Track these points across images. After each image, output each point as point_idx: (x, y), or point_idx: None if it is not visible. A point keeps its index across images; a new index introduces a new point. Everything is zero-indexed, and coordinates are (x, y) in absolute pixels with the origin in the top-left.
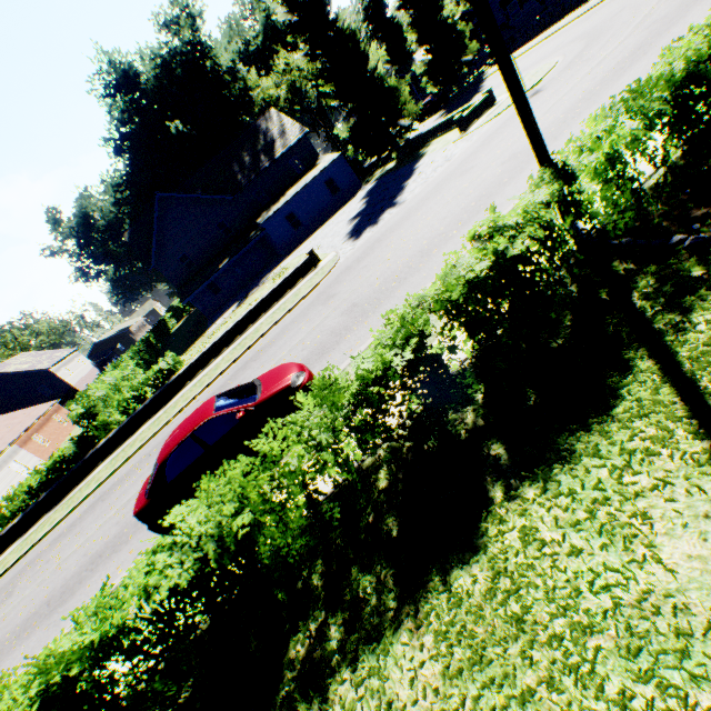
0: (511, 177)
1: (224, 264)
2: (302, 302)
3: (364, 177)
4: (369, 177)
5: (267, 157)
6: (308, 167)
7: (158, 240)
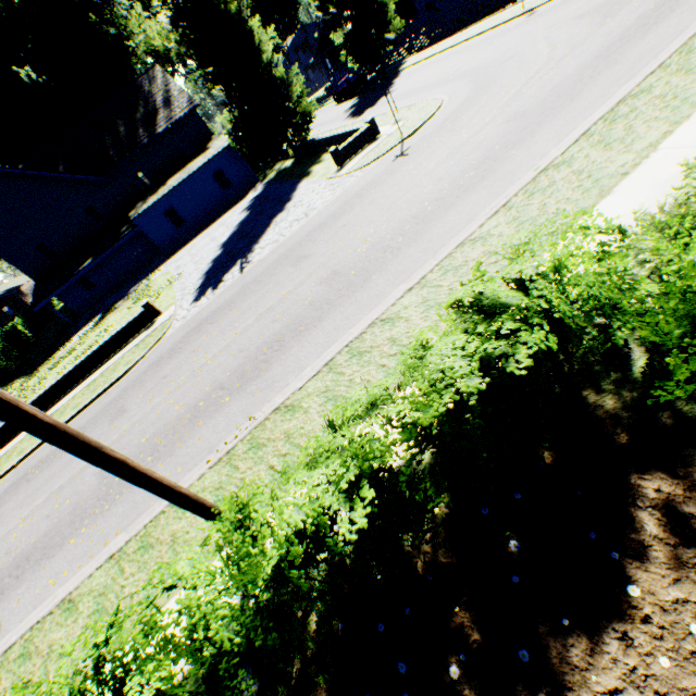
0: (308, 326)
1: (87, 265)
2: (111, 389)
3: (269, 164)
4: (270, 168)
5: (146, 130)
6: (199, 147)
7: (3, 225)
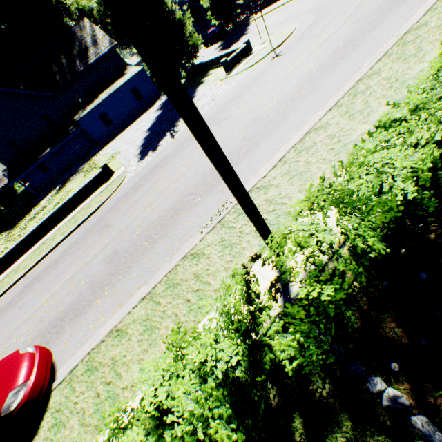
0: (248, 149)
1: (47, 153)
2: (90, 219)
3: None
4: None
5: (81, 62)
6: (118, 74)
7: None
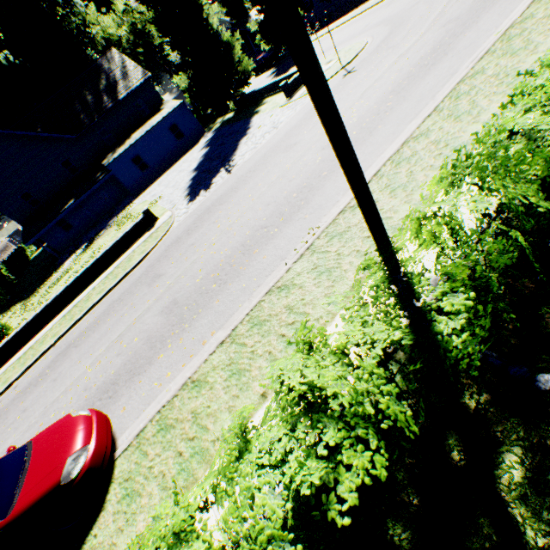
0: (331, 170)
1: (70, 205)
2: (133, 272)
3: (208, 122)
4: (212, 124)
5: (110, 97)
6: (153, 110)
7: None
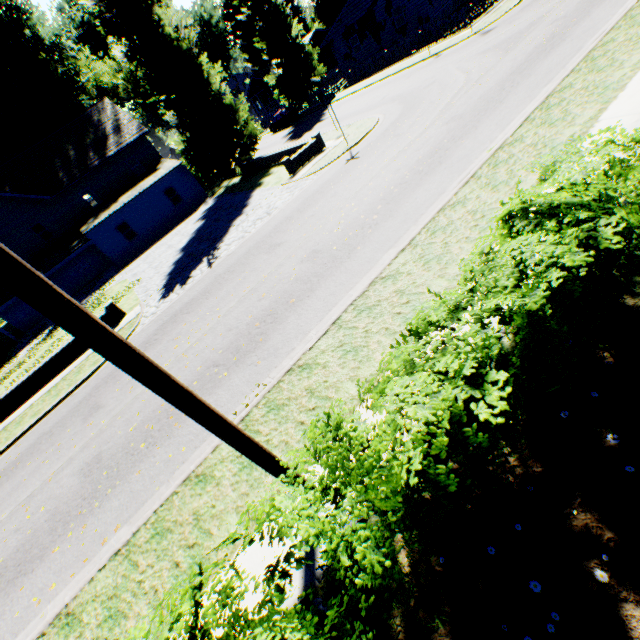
0: (300, 297)
1: None
2: (78, 391)
3: (215, 183)
4: (217, 186)
5: (97, 154)
6: (149, 169)
7: None
